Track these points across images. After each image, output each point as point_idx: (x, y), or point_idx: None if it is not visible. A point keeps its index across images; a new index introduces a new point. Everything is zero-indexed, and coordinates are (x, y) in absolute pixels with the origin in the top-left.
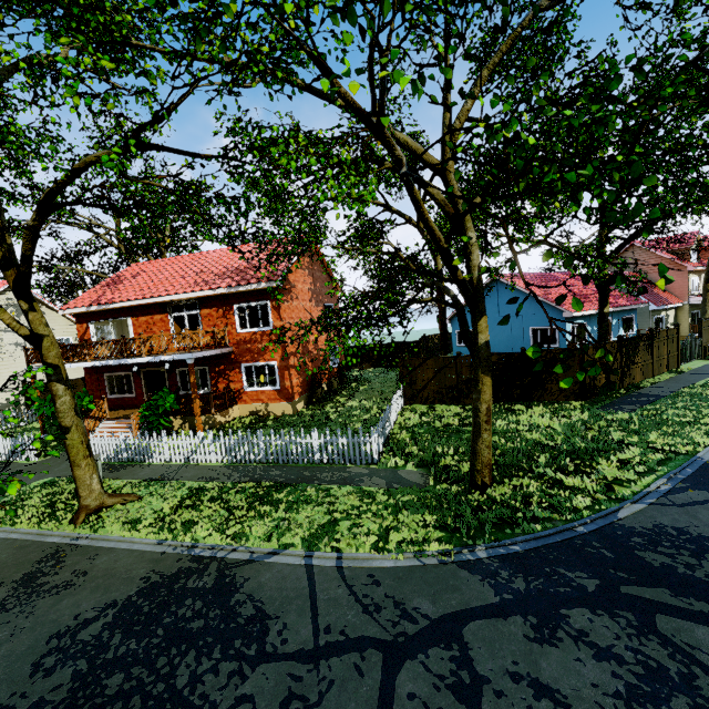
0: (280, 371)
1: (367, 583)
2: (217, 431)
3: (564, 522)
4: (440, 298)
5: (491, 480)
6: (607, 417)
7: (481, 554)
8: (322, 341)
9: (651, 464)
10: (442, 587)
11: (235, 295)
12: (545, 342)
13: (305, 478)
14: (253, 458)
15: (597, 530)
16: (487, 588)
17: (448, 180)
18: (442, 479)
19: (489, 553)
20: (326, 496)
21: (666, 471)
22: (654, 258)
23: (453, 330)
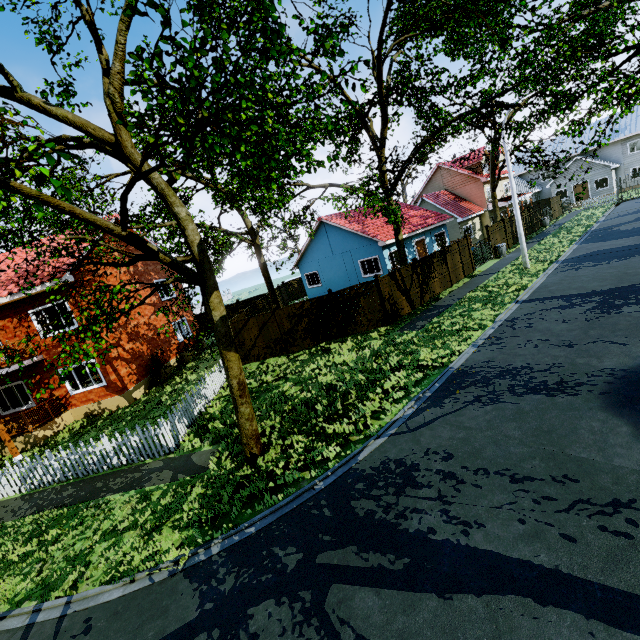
0: (101, 367)
1: (77, 633)
2: (41, 448)
3: (310, 480)
4: (257, 255)
5: (261, 448)
6: (398, 340)
7: (215, 549)
8: (160, 319)
9: (409, 387)
10: (151, 614)
11: (25, 300)
12: (372, 271)
13: (94, 491)
14: (51, 479)
15: (333, 482)
16: (195, 600)
17: (126, 155)
18: (225, 455)
19: (223, 545)
20: (101, 513)
21: (419, 391)
22: (457, 176)
23: (302, 274)
